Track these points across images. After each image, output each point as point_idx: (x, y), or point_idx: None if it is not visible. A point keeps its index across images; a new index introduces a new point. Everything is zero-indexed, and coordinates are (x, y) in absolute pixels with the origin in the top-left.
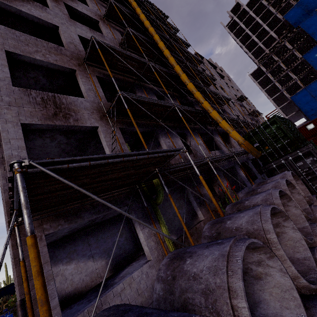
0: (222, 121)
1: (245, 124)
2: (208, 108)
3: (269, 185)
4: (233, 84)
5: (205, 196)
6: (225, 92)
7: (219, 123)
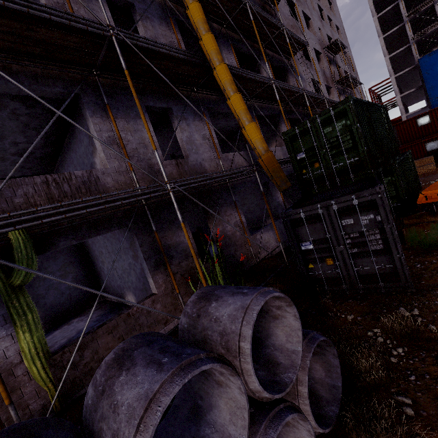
0: (232, 95)
1: (320, 101)
2: (212, 55)
3: (135, 386)
4: (334, 13)
5: (177, 248)
6: (311, 28)
7: (228, 98)
